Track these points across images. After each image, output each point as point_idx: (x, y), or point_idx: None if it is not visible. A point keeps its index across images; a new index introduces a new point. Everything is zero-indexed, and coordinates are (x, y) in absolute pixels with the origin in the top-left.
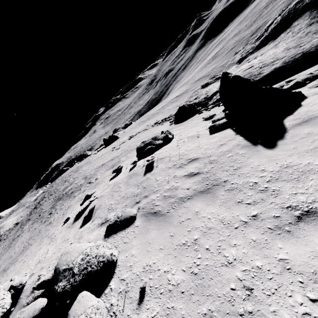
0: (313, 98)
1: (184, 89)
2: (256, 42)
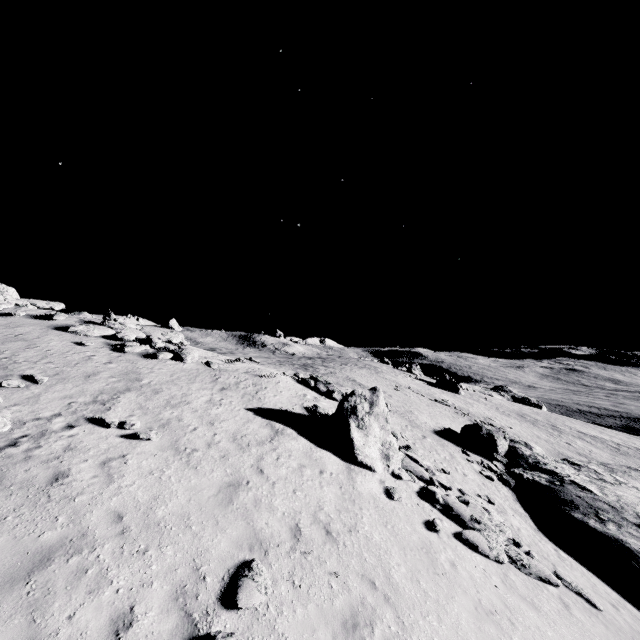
0: (334, 459)
1: None
2: None
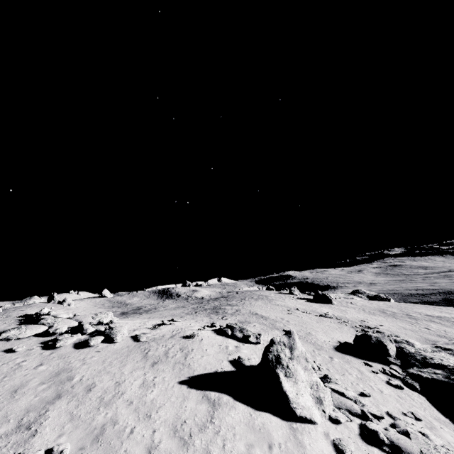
0: (275, 421)
1: None
2: None
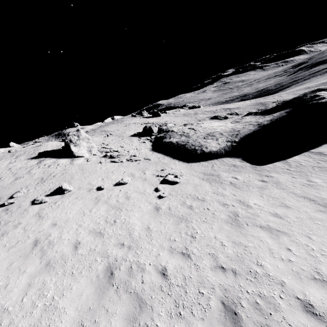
0: (66, 159)
1: (244, 104)
2: (274, 105)
